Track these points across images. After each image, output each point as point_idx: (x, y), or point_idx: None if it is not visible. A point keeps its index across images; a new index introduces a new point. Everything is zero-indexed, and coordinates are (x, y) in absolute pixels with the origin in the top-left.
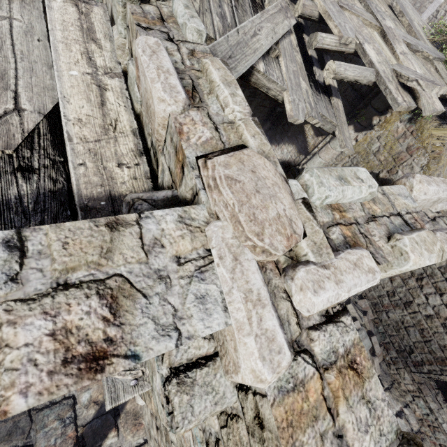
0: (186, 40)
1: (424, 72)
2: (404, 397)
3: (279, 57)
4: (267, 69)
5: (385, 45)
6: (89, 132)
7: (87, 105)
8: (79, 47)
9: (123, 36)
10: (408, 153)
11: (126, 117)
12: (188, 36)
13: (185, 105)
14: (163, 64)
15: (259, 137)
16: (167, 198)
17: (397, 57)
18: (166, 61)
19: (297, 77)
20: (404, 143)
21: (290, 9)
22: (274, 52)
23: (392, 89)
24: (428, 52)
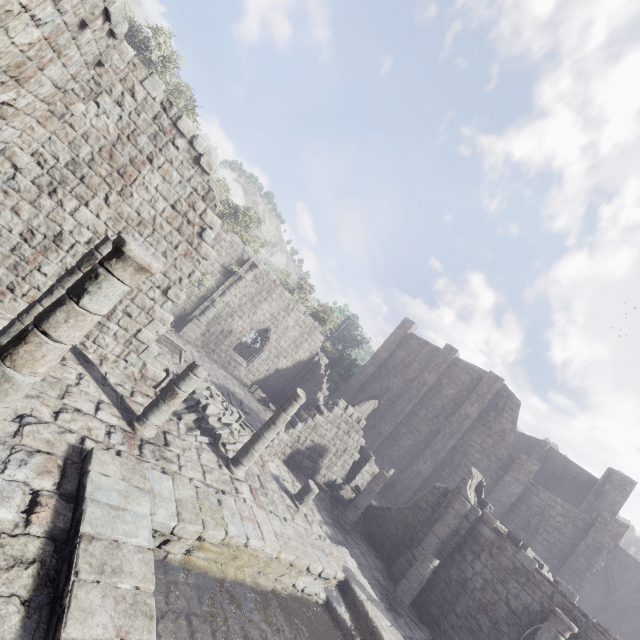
0: None
1: None
2: None
3: None
4: None
5: None
6: None
7: None
8: None
9: None
10: None
11: None
12: None
13: None
14: None
15: None
16: None
17: None
18: None
19: None
20: None
21: None
22: None
23: None
24: None
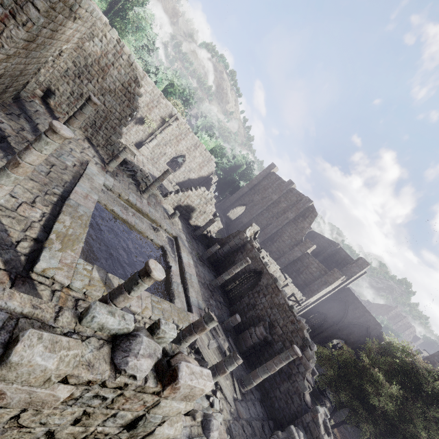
0: None
1: None
2: None
3: None
4: None
5: None
6: None
7: None
8: None
9: None
10: None
11: None
12: None
13: None
14: None
15: None
16: None
17: None
18: None
19: None
20: None
21: None
22: None
23: None
24: None
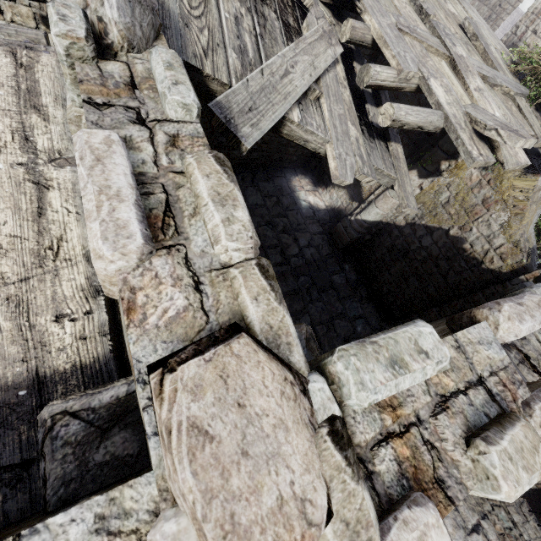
0: (166, 117)
1: (504, 112)
2: (482, 506)
3: (320, 98)
4: (304, 117)
5: (455, 78)
6: (10, 266)
7: (13, 218)
8: (9, 122)
9: (77, 105)
10: (485, 206)
11: (77, 232)
12: (170, 113)
13: (142, 256)
14: (110, 181)
15: (265, 297)
16: (115, 402)
17: (471, 95)
18: (118, 174)
19: (344, 122)
20: (480, 194)
21: (337, 30)
22: (313, 93)
23: (466, 139)
24: (509, 87)
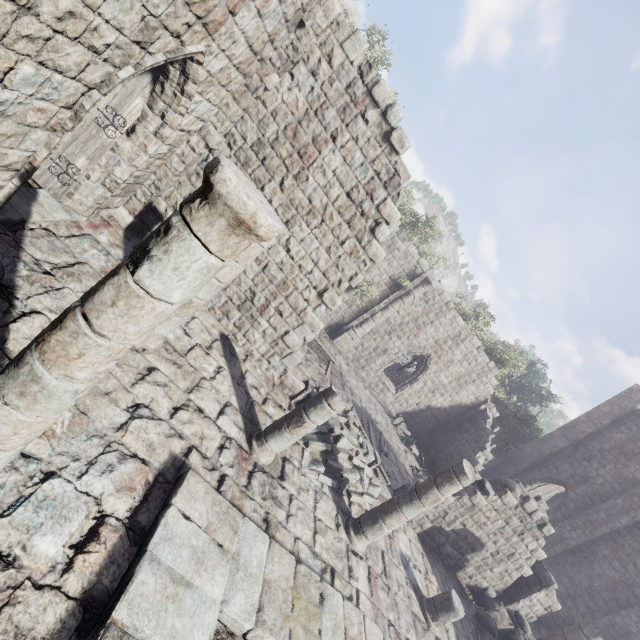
0: None
1: None
2: None
3: None
4: None
5: None
6: None
7: None
8: None
9: None
10: None
11: None
12: None
13: None
14: None
15: None
16: None
17: None
18: None
19: None
20: None
21: None
22: None
23: None
24: None
